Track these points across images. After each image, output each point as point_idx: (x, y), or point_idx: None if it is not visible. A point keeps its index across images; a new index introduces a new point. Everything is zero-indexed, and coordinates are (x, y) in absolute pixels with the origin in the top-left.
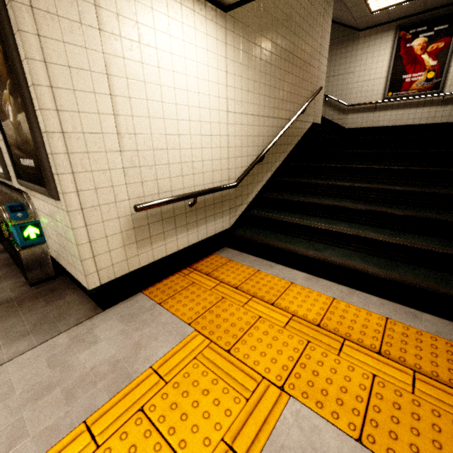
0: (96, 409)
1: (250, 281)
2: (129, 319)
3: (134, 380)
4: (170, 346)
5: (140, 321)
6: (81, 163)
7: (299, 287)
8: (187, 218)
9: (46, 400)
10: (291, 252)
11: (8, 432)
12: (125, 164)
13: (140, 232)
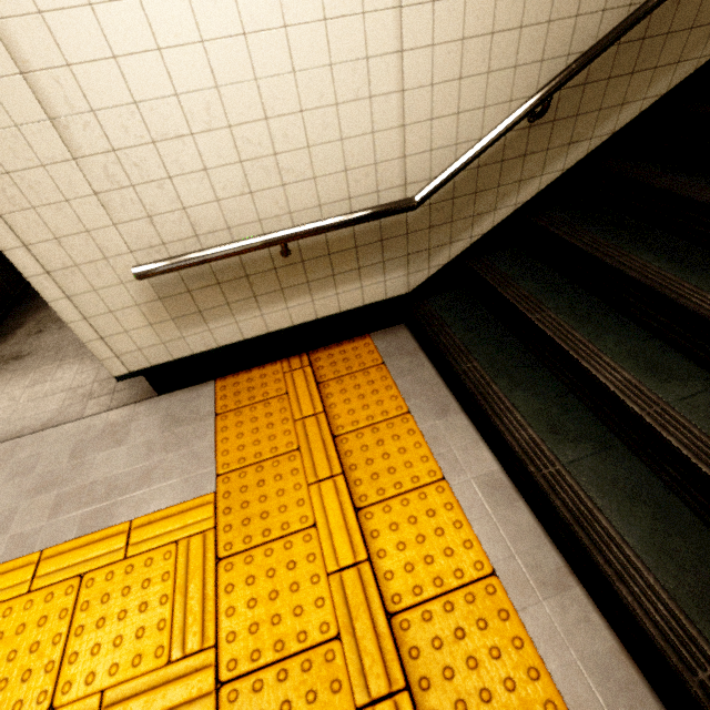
0: (59, 542)
1: (370, 432)
2: (170, 425)
3: (106, 529)
4: (172, 501)
5: (176, 436)
6: (6, 196)
7: (445, 498)
8: (281, 278)
9: (42, 499)
10: (484, 411)
11: (4, 517)
12: (97, 185)
13: (176, 304)
